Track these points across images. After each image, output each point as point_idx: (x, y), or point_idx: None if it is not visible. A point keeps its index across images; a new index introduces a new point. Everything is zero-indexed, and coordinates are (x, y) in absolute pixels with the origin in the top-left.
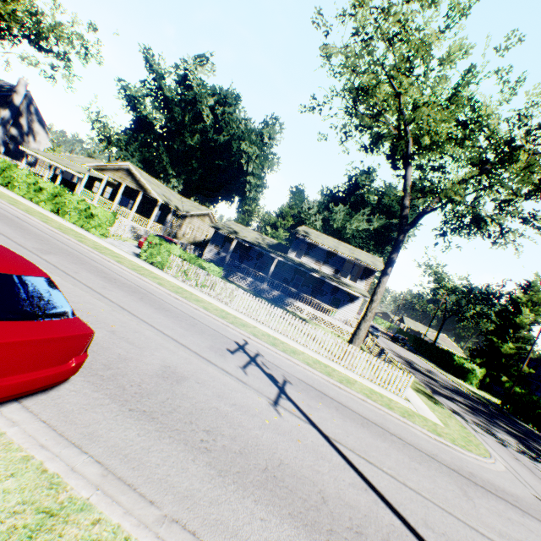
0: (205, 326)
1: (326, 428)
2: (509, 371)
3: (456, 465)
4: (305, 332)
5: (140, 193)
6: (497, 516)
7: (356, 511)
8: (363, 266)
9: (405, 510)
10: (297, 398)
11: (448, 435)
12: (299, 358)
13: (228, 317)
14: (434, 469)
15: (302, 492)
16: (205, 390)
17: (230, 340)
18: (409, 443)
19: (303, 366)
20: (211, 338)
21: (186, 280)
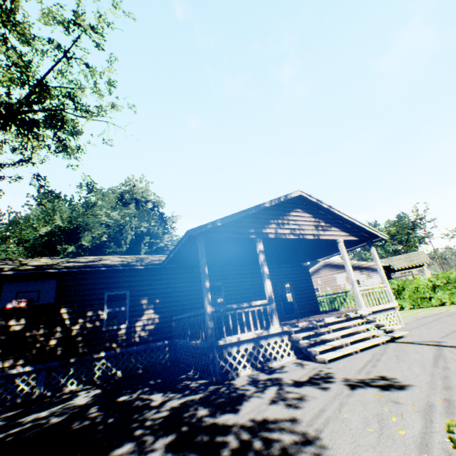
0: None
1: None
2: None
3: None
4: None
5: None
6: None
7: None
8: None
9: None
10: None
11: None
12: None
13: None
14: None
15: None
16: None
17: None
18: None
19: None
20: None
21: None
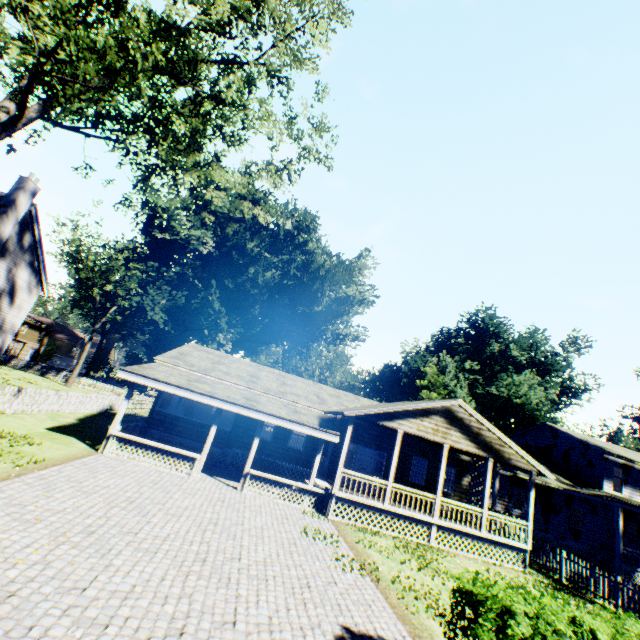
0: None
1: None
2: None
3: None
4: None
5: (488, 460)
6: None
7: None
8: None
9: None
10: None
11: None
12: None
13: None
14: None
15: None
16: None
17: None
18: None
19: None
20: None
21: None
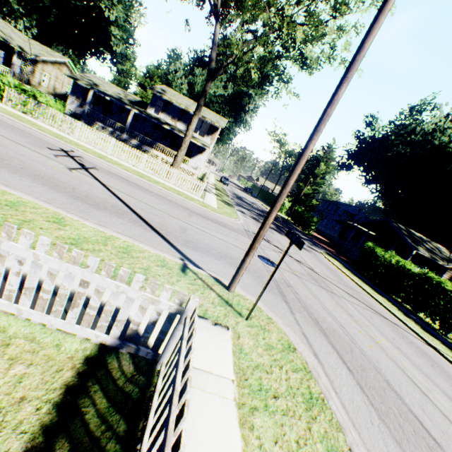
0: (33, 136)
1: (108, 183)
2: (305, 204)
3: (201, 213)
4: (147, 165)
5: None
6: (200, 222)
7: (94, 196)
8: (209, 124)
9: (132, 205)
10: (97, 173)
11: (213, 209)
12: (120, 167)
13: (64, 139)
14: (179, 209)
15: (59, 184)
16: (9, 151)
17: (55, 146)
18: (175, 203)
19: (121, 170)
20: (35, 141)
21: (27, 112)
